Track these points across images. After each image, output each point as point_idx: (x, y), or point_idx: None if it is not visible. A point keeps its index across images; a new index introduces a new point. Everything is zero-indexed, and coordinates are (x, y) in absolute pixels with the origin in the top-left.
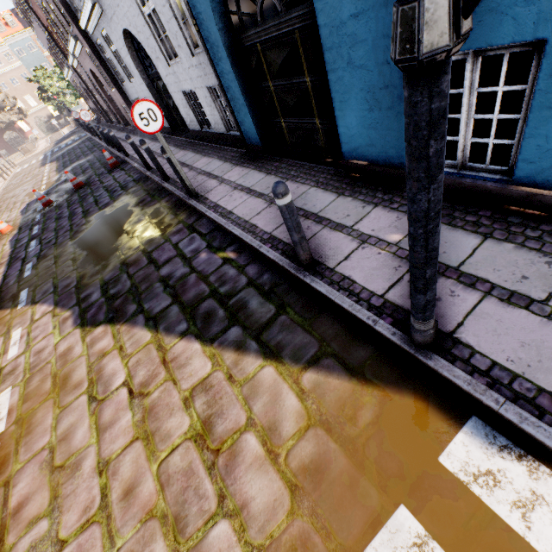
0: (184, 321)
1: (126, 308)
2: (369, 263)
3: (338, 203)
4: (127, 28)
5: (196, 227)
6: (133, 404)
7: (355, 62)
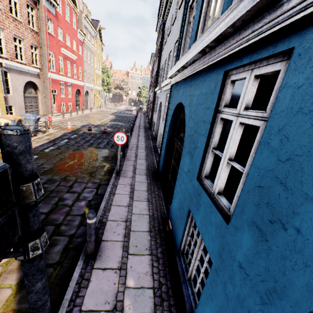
0: None
1: None
2: (105, 284)
3: (143, 235)
4: (162, 102)
5: (100, 187)
6: None
7: (181, 187)
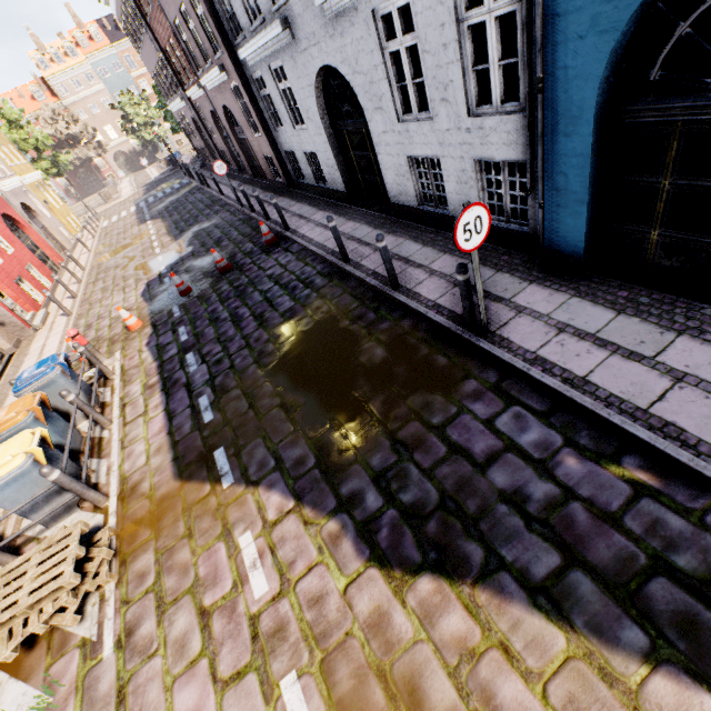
0: (628, 620)
1: (459, 546)
2: None
3: None
4: (332, 64)
5: (511, 392)
6: None
7: None
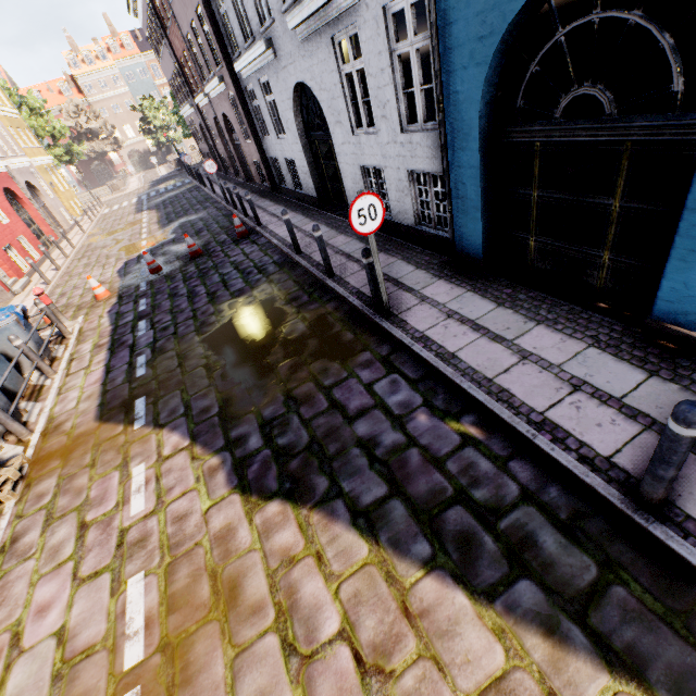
0: (422, 537)
1: (311, 479)
2: None
3: (655, 390)
4: (305, 81)
5: (395, 363)
6: (369, 689)
7: None
